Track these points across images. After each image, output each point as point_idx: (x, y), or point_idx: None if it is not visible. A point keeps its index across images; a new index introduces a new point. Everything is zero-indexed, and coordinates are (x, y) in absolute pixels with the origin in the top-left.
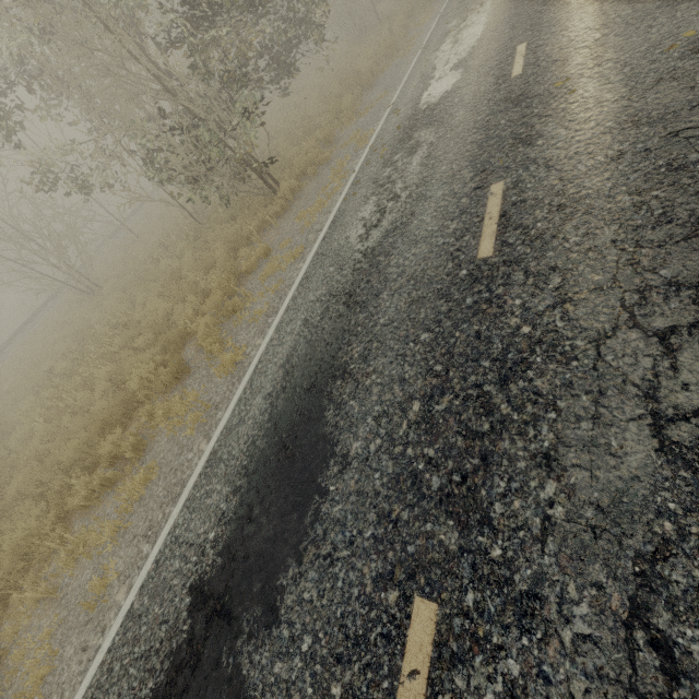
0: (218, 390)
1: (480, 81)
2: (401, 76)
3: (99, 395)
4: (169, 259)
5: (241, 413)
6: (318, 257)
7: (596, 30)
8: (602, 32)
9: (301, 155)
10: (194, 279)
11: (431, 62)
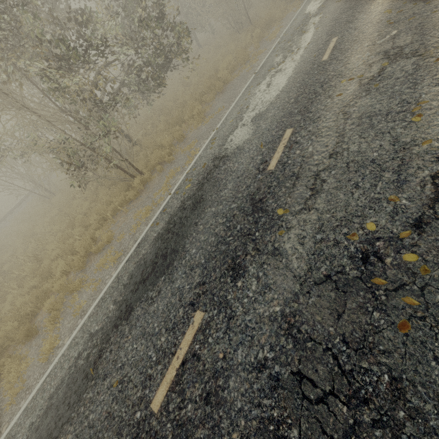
0: (35, 371)
1: (254, 154)
2: (236, 95)
3: (5, 314)
4: (80, 199)
5: (19, 426)
6: (116, 280)
7: (329, 155)
8: (330, 162)
9: (157, 153)
10: (79, 232)
11: (250, 98)
